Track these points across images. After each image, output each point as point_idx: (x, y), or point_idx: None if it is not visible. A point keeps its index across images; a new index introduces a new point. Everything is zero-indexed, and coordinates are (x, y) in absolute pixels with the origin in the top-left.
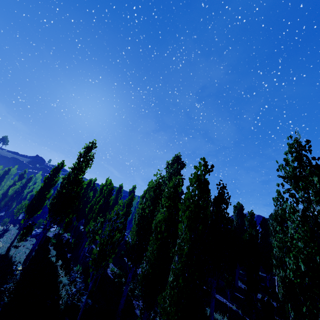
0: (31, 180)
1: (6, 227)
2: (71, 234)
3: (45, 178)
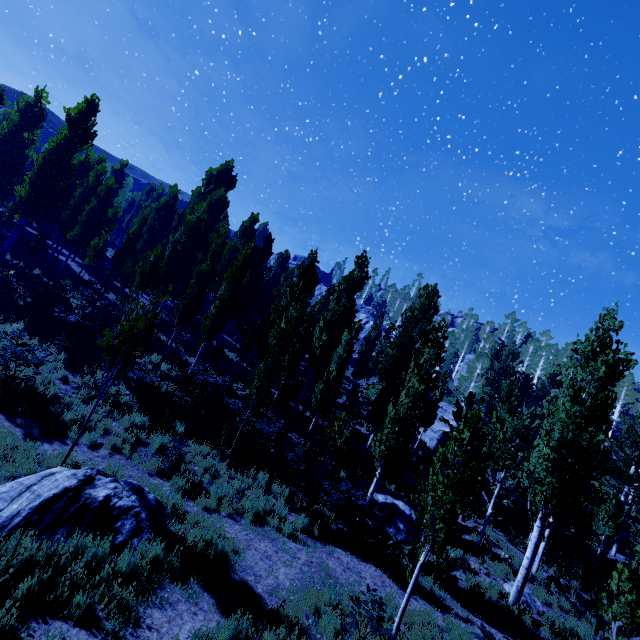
0: None
1: None
2: None
3: None
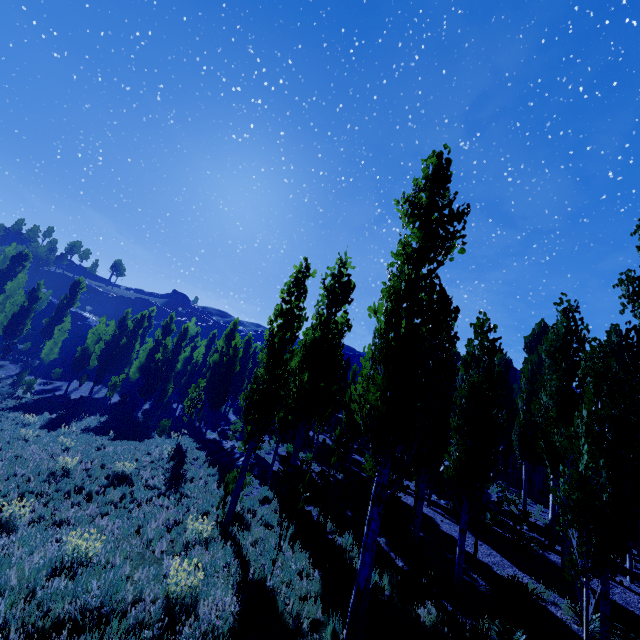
0: (187, 335)
1: (177, 446)
2: (313, 455)
3: (275, 312)
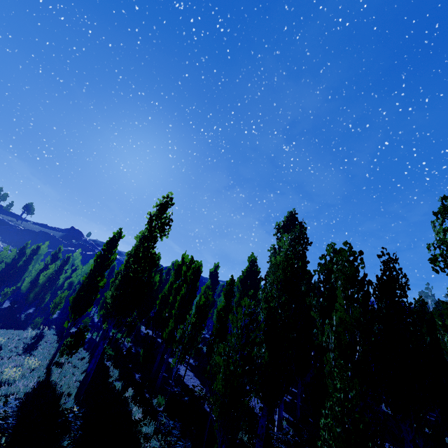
0: (68, 262)
1: (40, 332)
2: (131, 339)
3: (96, 256)
